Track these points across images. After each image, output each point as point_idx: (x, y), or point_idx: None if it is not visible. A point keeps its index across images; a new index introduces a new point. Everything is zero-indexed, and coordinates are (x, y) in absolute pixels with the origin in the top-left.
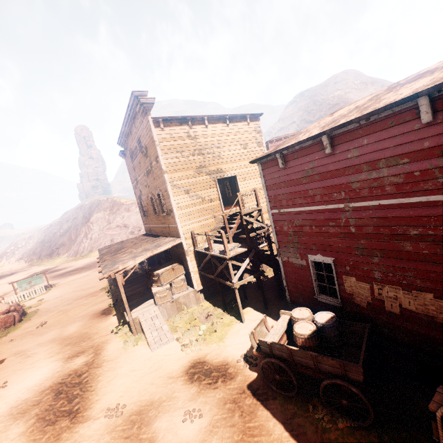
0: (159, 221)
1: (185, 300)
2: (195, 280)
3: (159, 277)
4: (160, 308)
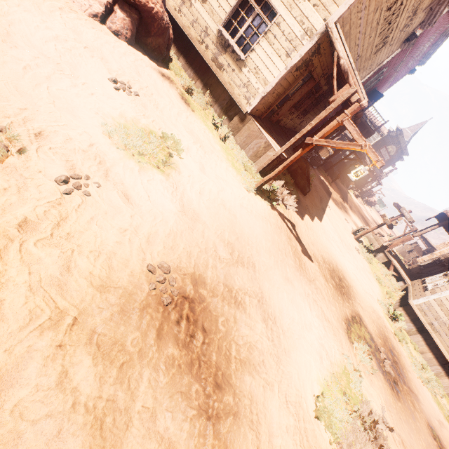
0: (445, 245)
1: (406, 257)
2: (417, 260)
3: (416, 244)
4: (402, 247)
